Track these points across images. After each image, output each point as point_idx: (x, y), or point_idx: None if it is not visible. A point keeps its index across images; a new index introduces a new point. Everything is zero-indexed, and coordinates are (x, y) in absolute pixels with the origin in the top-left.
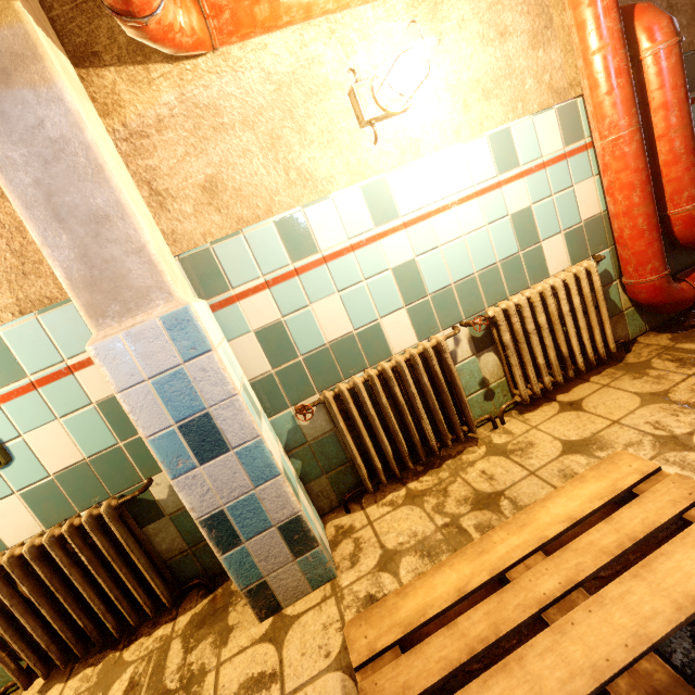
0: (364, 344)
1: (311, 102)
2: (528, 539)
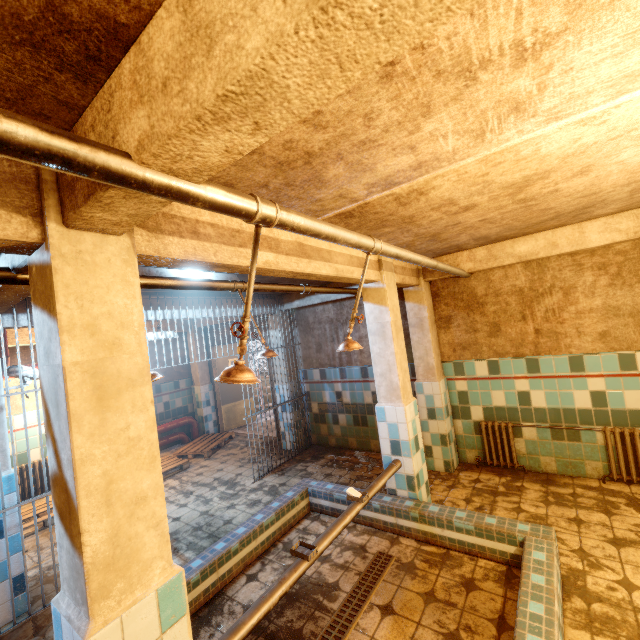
0: (19, 458)
1: (29, 388)
2: (43, 503)
